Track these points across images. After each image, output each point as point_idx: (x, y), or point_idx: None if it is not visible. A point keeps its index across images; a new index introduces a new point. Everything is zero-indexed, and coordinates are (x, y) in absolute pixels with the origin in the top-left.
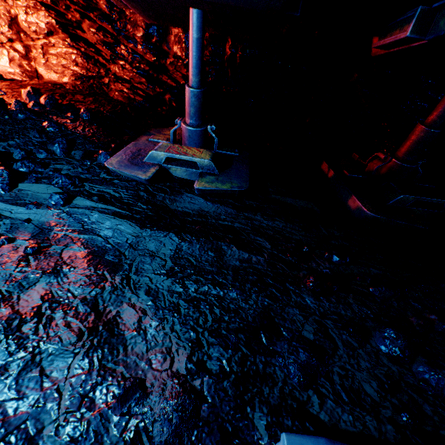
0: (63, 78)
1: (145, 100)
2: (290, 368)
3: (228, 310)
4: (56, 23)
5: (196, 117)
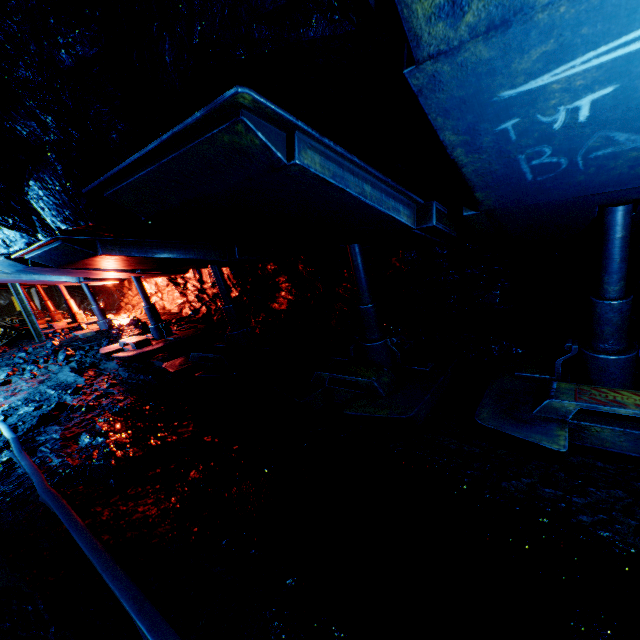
0: (172, 306)
1: (192, 312)
2: (24, 409)
3: (41, 395)
4: (168, 280)
5: (151, 320)
